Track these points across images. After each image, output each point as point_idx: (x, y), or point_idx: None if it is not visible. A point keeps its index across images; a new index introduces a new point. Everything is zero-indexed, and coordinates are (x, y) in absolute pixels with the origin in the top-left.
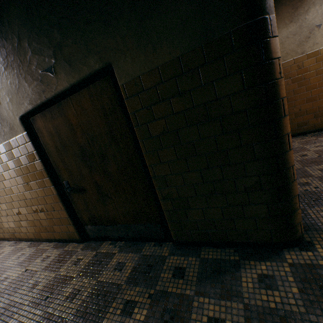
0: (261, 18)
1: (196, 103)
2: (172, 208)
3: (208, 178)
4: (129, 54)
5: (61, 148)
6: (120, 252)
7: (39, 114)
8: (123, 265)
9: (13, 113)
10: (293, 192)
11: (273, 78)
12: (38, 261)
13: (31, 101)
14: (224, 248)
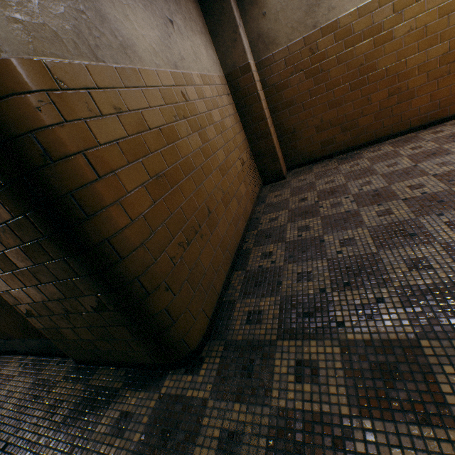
0: None
1: None
2: (44, 326)
3: (52, 296)
4: None
5: None
6: (20, 375)
7: None
8: (10, 397)
9: None
10: (154, 309)
11: (33, 168)
12: None
13: None
14: (119, 368)
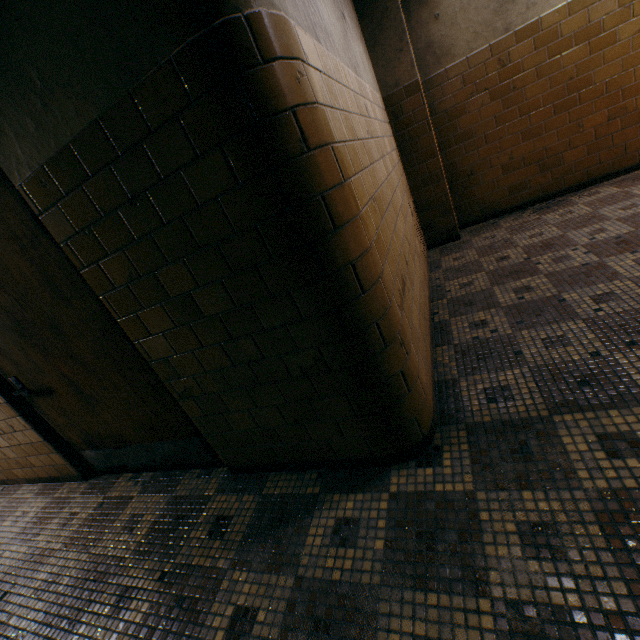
0: (221, 24)
1: (166, 217)
2: (202, 412)
3: (239, 358)
4: (4, 118)
5: None
6: (141, 494)
7: None
8: (139, 520)
9: None
10: (390, 369)
11: (288, 157)
12: (7, 524)
13: None
14: (304, 471)
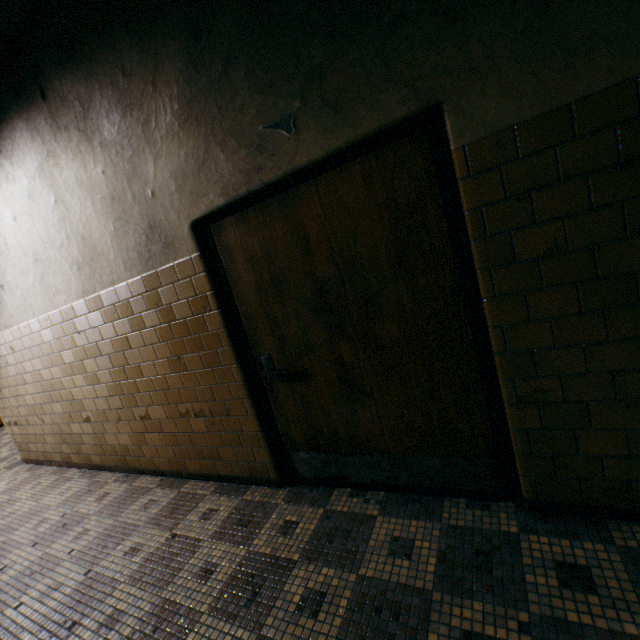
0: None
1: None
2: (539, 424)
3: None
4: (497, 78)
5: (271, 286)
6: (385, 515)
7: (232, 216)
8: (410, 546)
9: (178, 215)
10: None
11: None
12: (193, 518)
13: (224, 189)
14: None
